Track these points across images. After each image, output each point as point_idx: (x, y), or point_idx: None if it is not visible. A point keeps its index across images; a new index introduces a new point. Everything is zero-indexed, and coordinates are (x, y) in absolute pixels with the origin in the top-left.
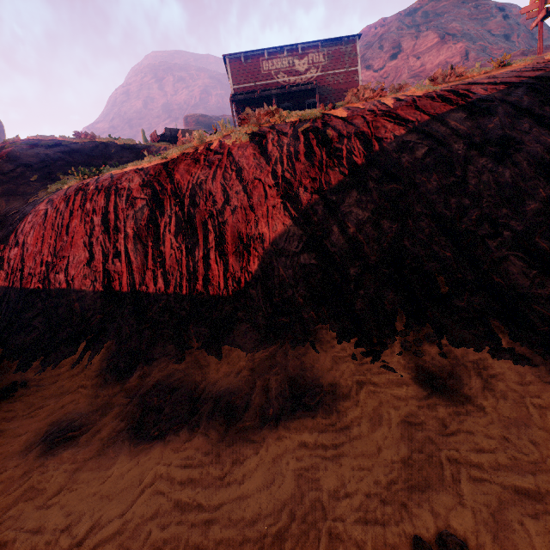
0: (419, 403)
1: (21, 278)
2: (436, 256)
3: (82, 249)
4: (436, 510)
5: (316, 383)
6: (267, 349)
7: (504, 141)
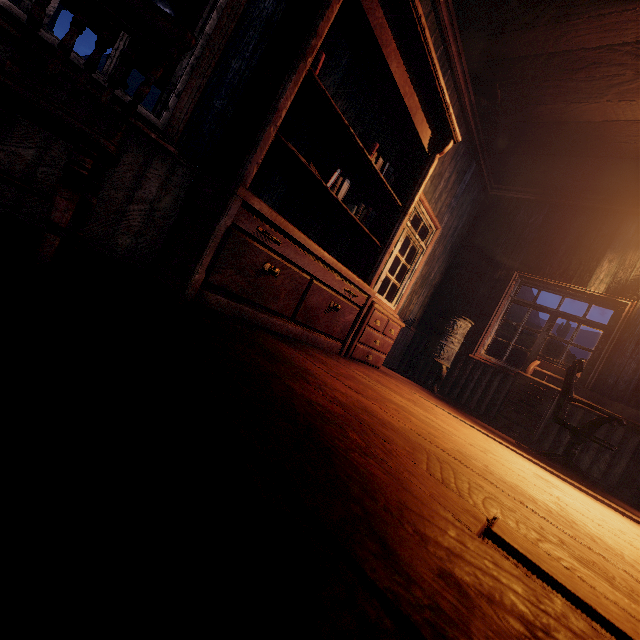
0: None
1: None
2: None
3: None
4: None
5: None
6: None
7: None
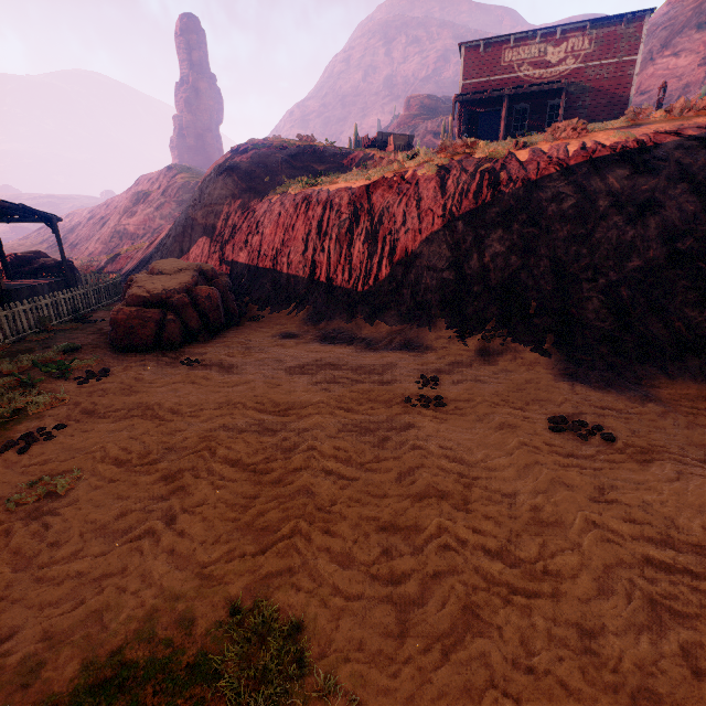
0: (468, 358)
1: (258, 257)
2: (539, 288)
3: (300, 243)
4: (439, 376)
5: (420, 344)
6: (401, 326)
7: (647, 203)
